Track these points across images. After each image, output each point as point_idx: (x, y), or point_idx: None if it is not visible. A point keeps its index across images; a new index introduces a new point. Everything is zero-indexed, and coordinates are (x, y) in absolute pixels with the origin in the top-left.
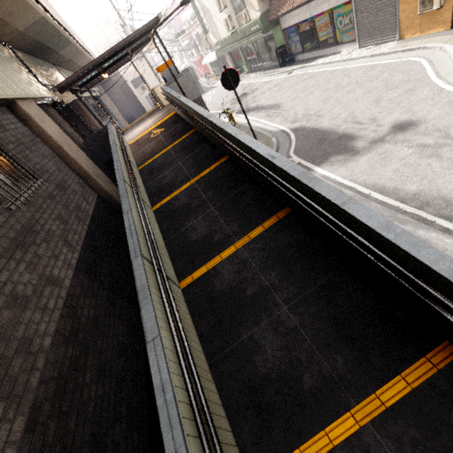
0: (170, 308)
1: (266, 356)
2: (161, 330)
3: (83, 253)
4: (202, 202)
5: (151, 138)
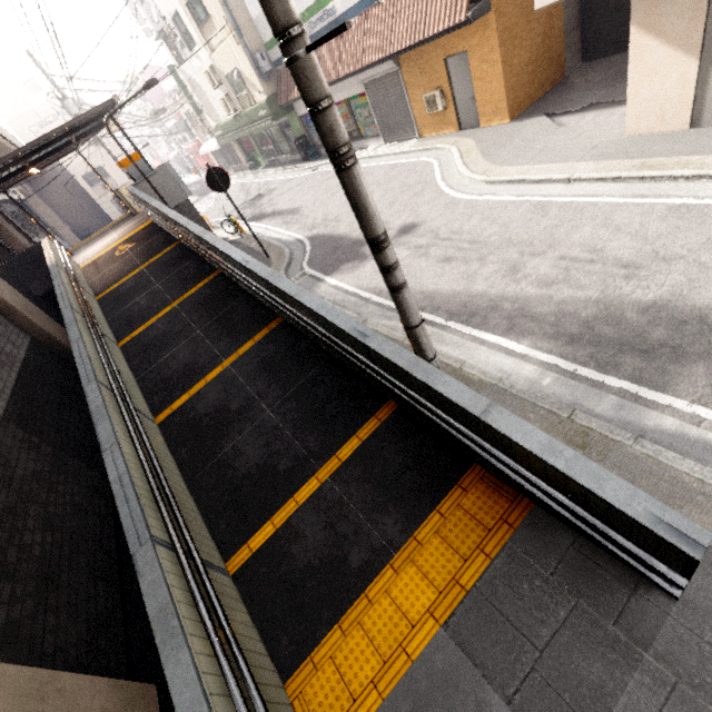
0: (136, 432)
1: (247, 458)
2: (121, 440)
3: (12, 403)
4: (185, 327)
5: (115, 257)
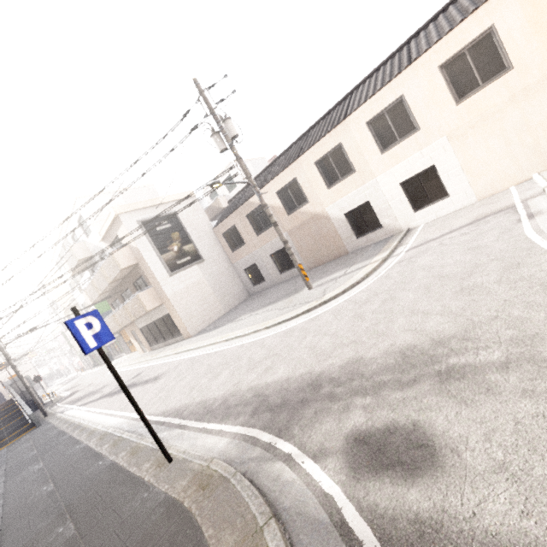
0: None
1: None
2: None
3: None
4: None
5: None
